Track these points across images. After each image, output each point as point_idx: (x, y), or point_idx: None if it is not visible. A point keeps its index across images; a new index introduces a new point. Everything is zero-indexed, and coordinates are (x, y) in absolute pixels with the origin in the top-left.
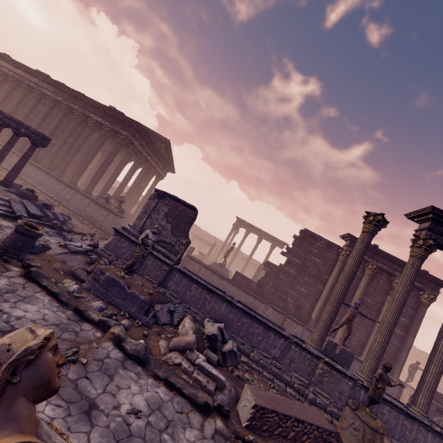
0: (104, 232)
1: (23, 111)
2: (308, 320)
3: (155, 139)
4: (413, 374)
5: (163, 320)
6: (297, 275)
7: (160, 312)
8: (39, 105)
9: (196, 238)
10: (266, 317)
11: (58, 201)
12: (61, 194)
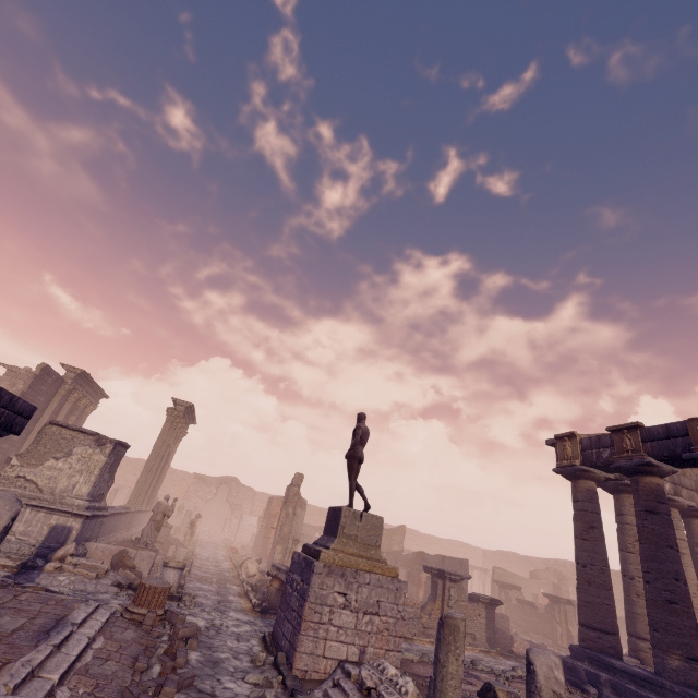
0: None
1: None
2: None
3: None
4: None
5: None
6: None
7: None
8: None
9: None
10: None
11: None
12: None
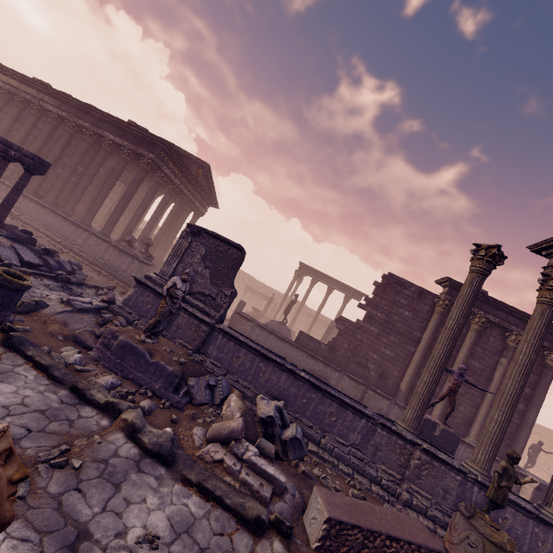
0: (128, 284)
1: (19, 132)
2: (396, 391)
3: (190, 163)
4: (535, 458)
5: (200, 399)
6: (380, 334)
7: (195, 388)
8: (39, 124)
9: (249, 291)
10: (340, 389)
11: (67, 247)
12: (72, 238)
